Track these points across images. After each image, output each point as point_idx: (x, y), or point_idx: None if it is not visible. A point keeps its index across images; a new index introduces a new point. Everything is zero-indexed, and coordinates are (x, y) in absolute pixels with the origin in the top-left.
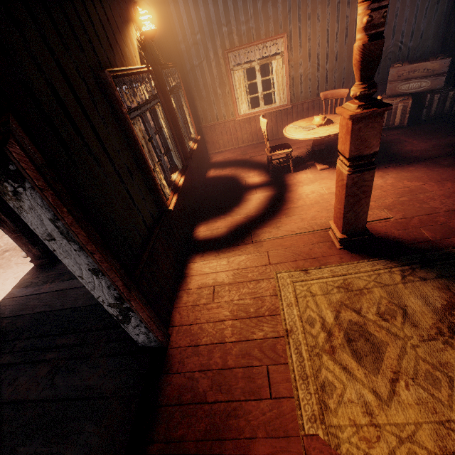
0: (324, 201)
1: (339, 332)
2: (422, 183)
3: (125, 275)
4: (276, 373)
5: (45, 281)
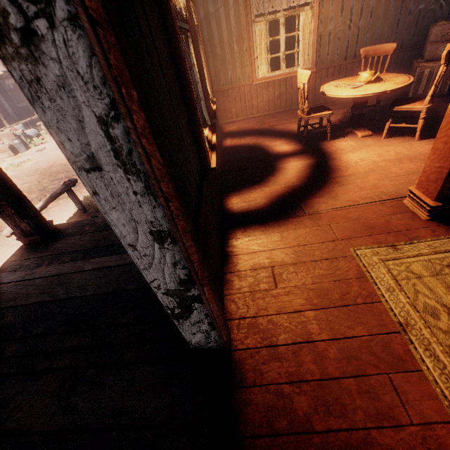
0: (381, 168)
1: None
2: None
3: (198, 245)
4: (408, 386)
5: (38, 264)
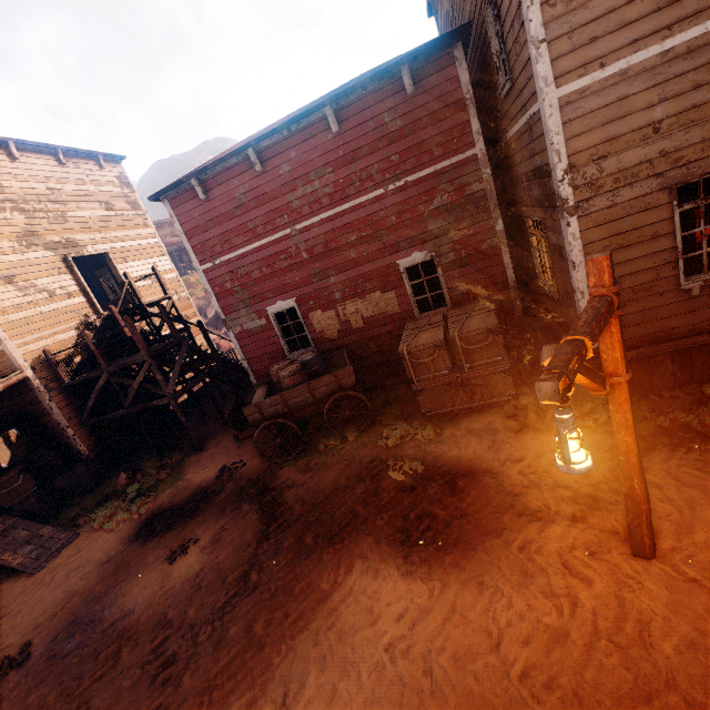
0: None
1: None
2: None
3: None
4: None
5: None
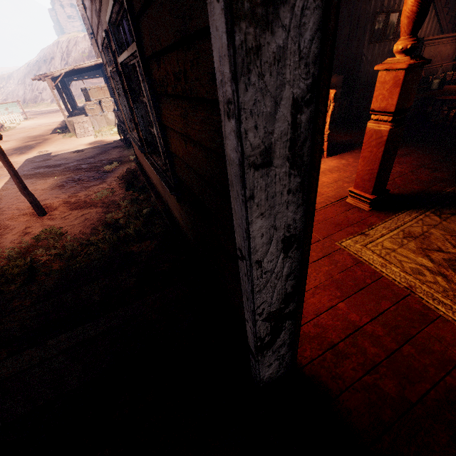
0: None
1: (448, 271)
2: None
3: None
4: (442, 331)
5: None
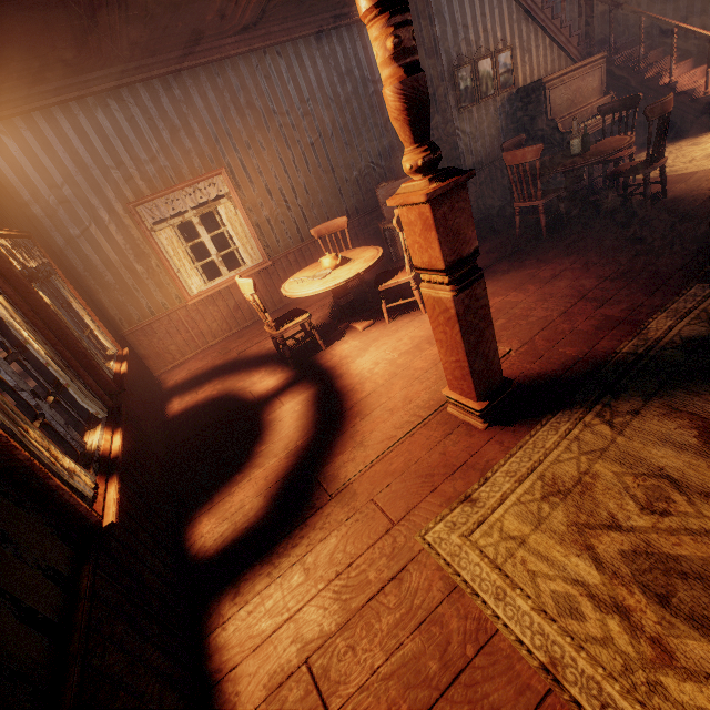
0: (403, 368)
1: (631, 593)
2: (502, 296)
3: None
4: None
5: None
